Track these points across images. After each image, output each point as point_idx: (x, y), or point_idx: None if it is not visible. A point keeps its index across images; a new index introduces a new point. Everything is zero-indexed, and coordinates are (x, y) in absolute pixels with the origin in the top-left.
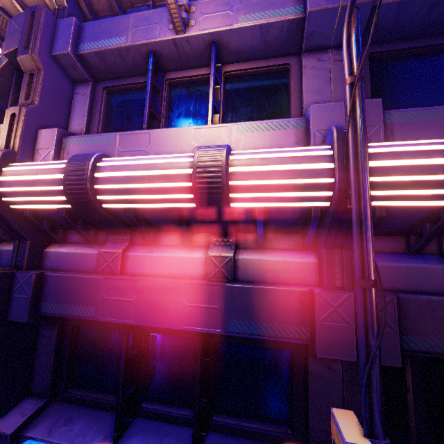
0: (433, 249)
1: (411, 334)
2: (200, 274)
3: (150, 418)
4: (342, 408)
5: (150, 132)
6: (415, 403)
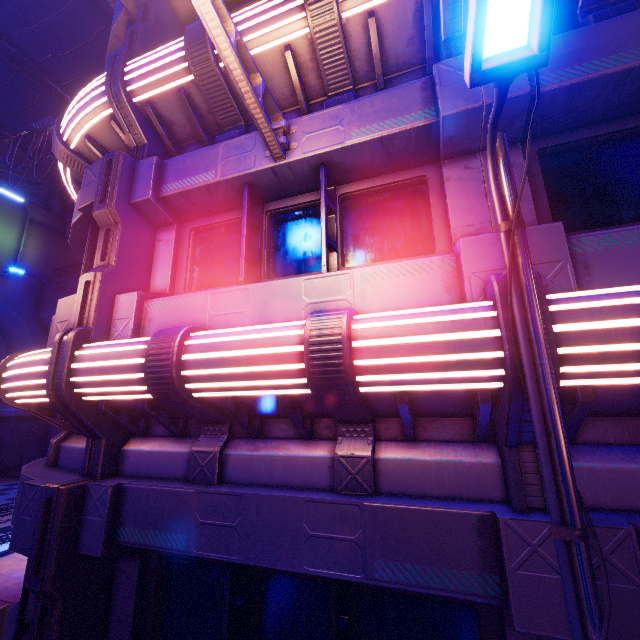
0: None
1: None
2: (326, 482)
3: None
4: None
5: (249, 287)
6: None
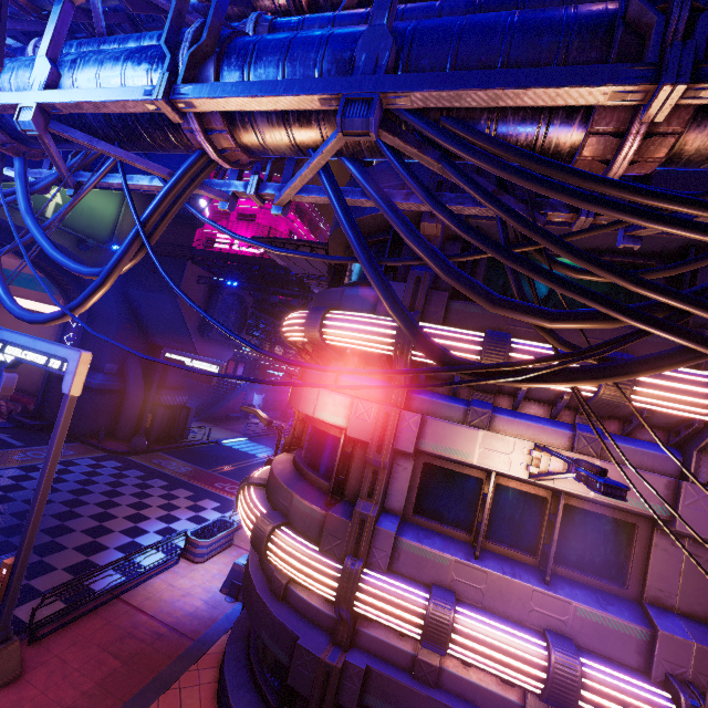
0: None
1: None
2: None
3: None
4: None
5: (488, 572)
6: None
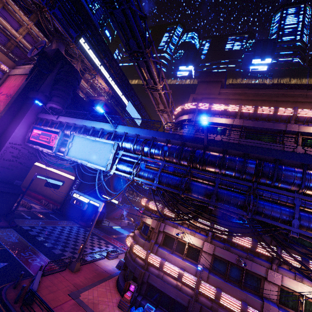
0: (212, 300)
1: None
2: (174, 286)
3: (160, 308)
4: None
5: (173, 256)
6: None
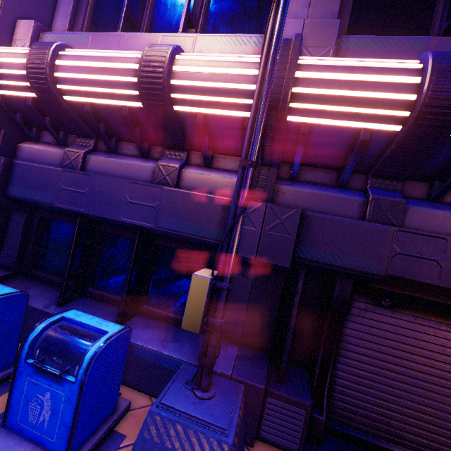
0: (360, 185)
1: (309, 246)
2: (149, 181)
3: (93, 298)
4: (246, 307)
5: (121, 35)
6: (309, 313)
